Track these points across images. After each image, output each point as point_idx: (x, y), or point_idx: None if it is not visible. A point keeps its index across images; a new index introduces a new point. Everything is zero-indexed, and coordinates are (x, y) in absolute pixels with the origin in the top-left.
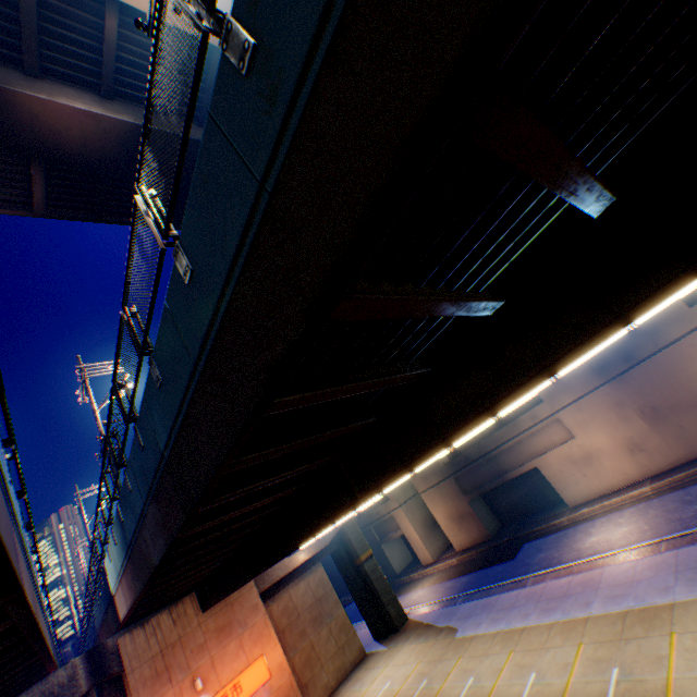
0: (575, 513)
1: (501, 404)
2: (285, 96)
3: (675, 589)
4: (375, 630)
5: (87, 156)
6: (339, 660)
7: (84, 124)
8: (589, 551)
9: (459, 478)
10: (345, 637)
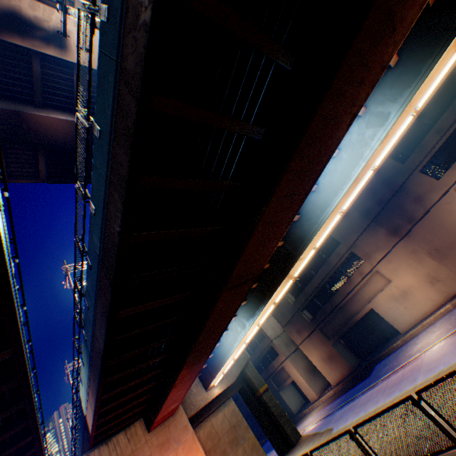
0: (405, 335)
1: (276, 185)
2: (119, 18)
3: None
4: (278, 448)
5: (67, 143)
6: None
7: (65, 127)
8: (416, 353)
9: (322, 328)
10: (256, 455)
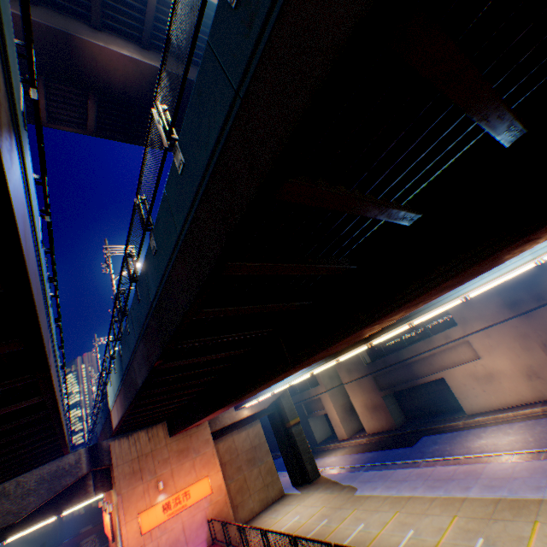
0: (471, 419)
1: (408, 298)
2: (260, 21)
3: (546, 489)
4: (293, 478)
5: (127, 91)
6: (263, 494)
7: (127, 67)
8: (477, 450)
9: (376, 377)
10: (270, 478)
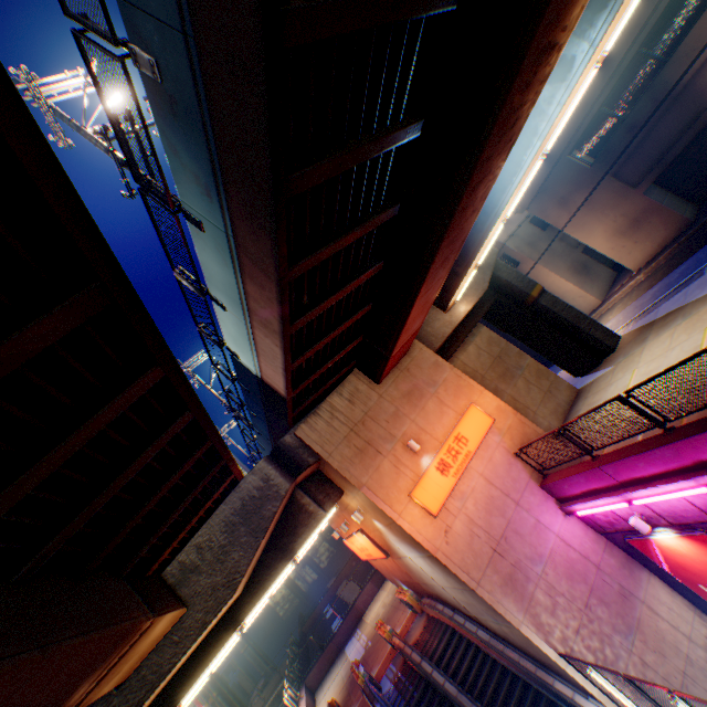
0: None
1: None
2: None
3: None
4: (578, 366)
5: None
6: (550, 404)
7: None
8: None
9: (620, 172)
10: (547, 383)
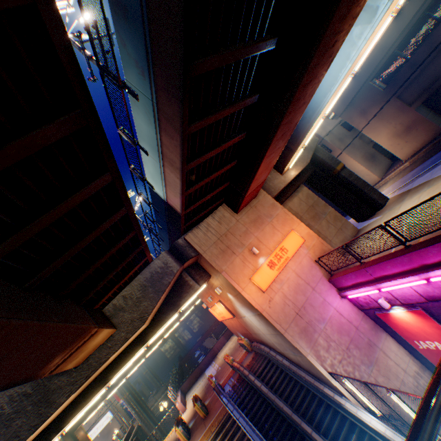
0: None
1: None
2: None
3: None
4: (360, 215)
5: None
6: (340, 237)
7: None
8: None
9: (402, 95)
10: (340, 224)
